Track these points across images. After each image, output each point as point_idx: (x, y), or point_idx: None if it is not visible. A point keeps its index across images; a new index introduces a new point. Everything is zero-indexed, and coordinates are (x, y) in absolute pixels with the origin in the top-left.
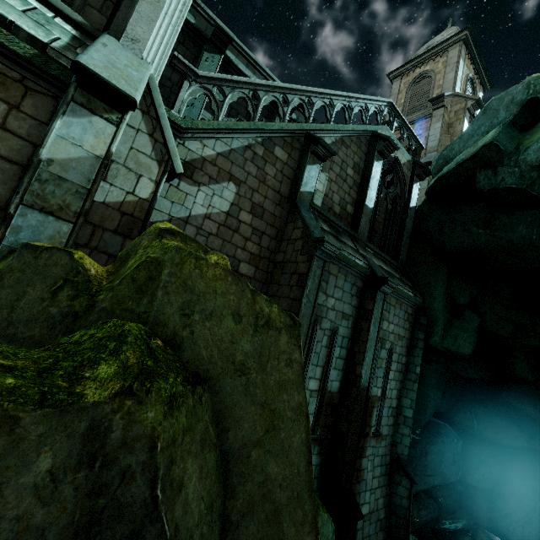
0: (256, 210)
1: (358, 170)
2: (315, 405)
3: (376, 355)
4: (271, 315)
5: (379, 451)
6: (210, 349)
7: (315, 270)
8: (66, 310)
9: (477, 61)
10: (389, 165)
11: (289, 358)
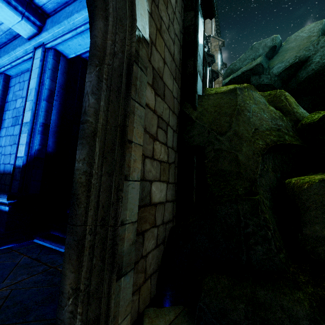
0: None
1: None
2: None
3: None
4: None
5: None
6: None
7: None
8: (280, 114)
9: (216, 20)
10: None
11: None
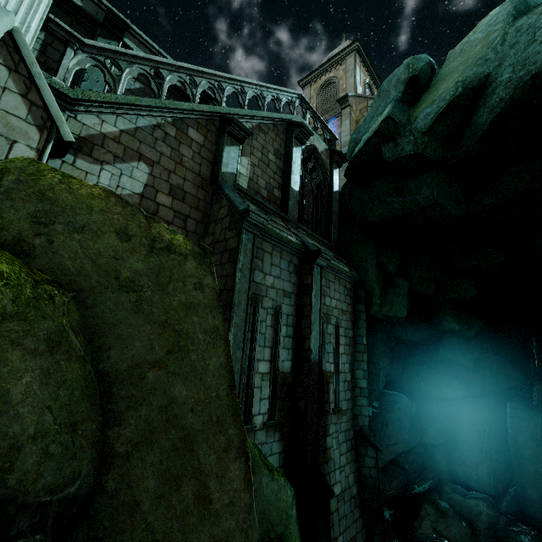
0: (176, 192)
1: (279, 156)
2: (269, 388)
3: (324, 331)
4: (173, 242)
5: (342, 427)
6: (80, 261)
7: (245, 243)
8: None
9: (370, 69)
10: (309, 153)
11: (199, 282)
